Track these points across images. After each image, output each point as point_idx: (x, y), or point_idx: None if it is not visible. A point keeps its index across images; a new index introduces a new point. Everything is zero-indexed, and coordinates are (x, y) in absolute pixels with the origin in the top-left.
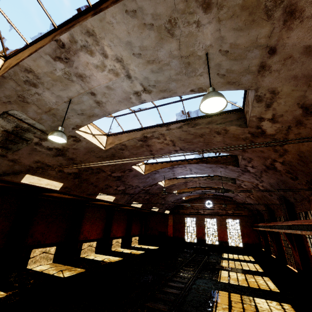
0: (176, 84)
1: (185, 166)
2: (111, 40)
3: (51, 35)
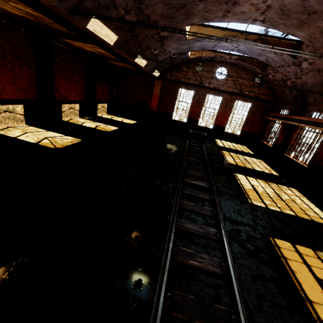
0: None
1: None
2: None
3: None
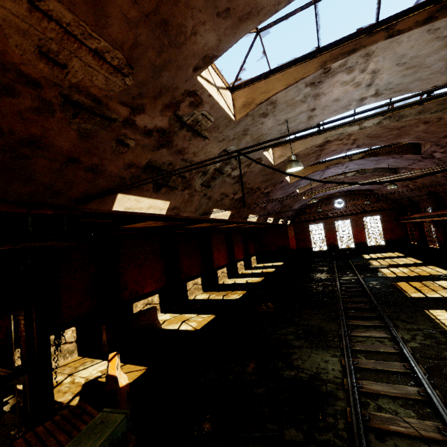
0: (420, 83)
1: (343, 164)
2: (384, 56)
3: (315, 62)
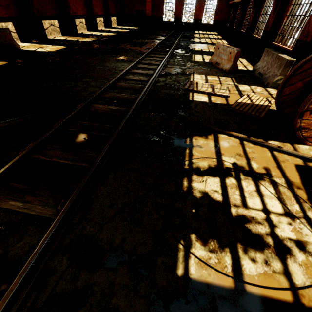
0: None
1: None
2: None
3: None
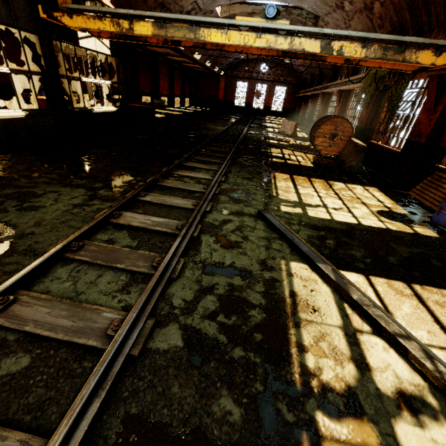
0: (292, 1)
1: None
2: None
3: None
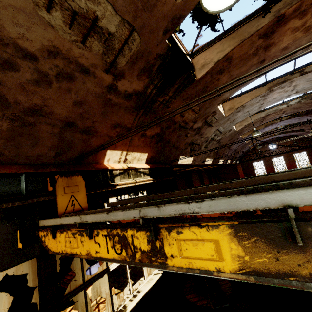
0: None
1: (276, 123)
2: (300, 80)
3: (265, 87)
